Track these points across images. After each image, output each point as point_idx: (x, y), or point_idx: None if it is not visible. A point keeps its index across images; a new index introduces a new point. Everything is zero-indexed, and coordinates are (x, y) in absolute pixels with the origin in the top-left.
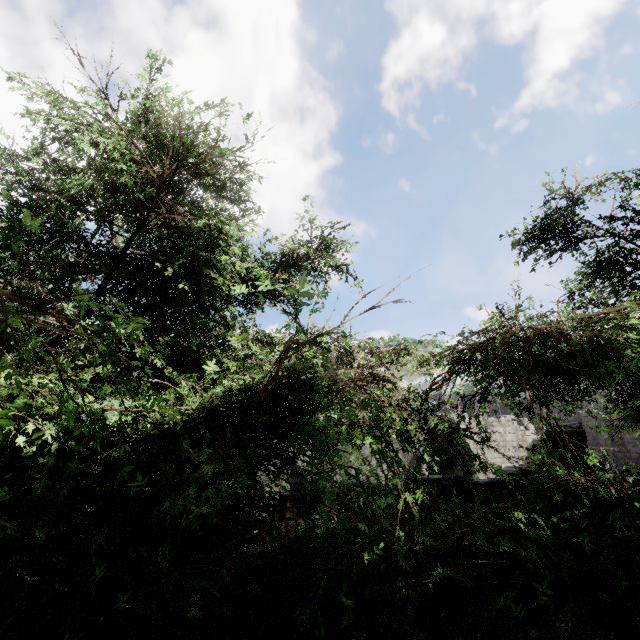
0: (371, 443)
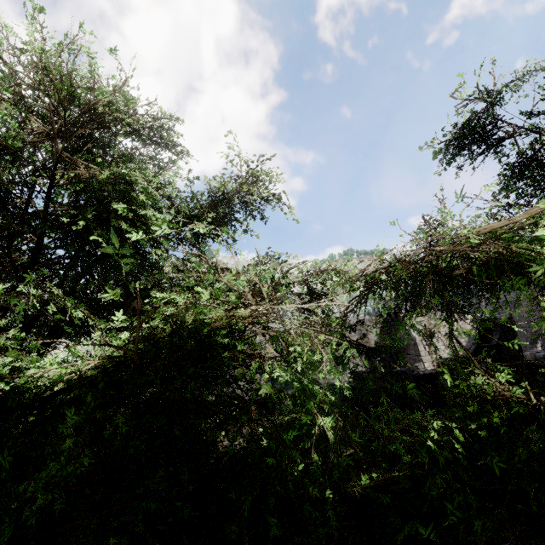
0: (286, 370)
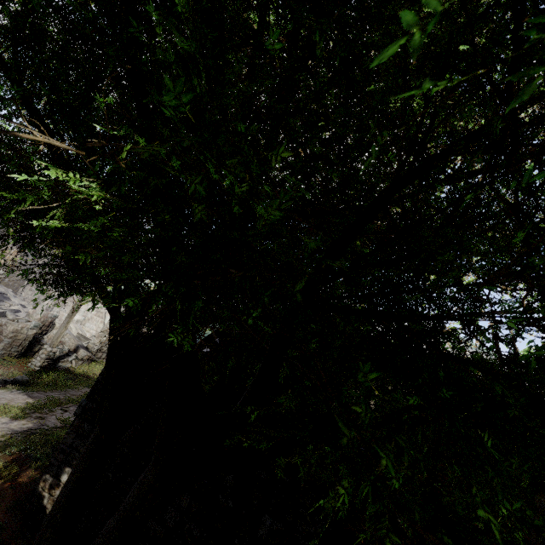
0: None
